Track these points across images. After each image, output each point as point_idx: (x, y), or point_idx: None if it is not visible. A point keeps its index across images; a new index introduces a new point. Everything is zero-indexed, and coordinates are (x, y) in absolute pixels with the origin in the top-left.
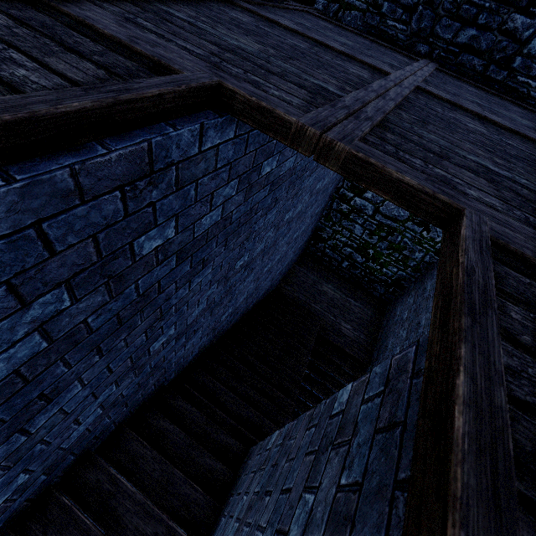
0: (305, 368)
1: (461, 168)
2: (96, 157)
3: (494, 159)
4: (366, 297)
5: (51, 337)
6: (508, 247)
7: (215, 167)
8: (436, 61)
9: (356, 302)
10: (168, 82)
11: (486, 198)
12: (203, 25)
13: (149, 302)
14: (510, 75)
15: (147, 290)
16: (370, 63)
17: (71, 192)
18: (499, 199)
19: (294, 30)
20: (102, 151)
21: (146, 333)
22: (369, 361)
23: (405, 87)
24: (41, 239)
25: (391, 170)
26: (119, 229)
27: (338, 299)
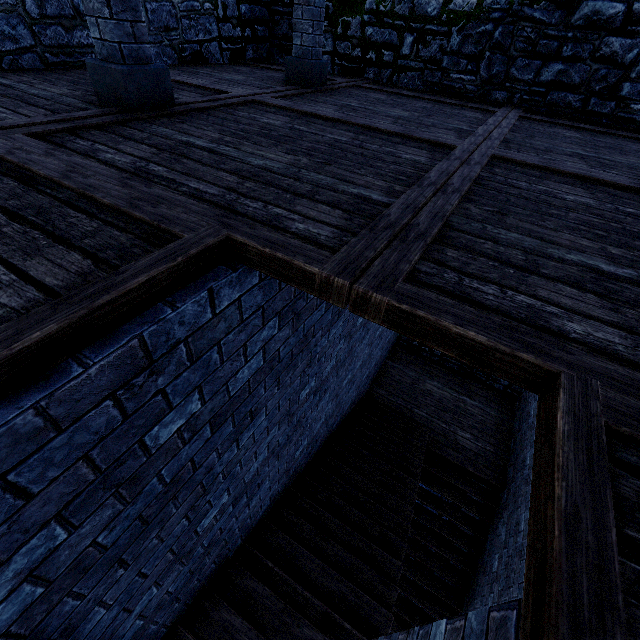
0: (417, 498)
1: (557, 283)
2: (68, 381)
3: (608, 249)
4: (485, 392)
5: (48, 578)
6: (638, 437)
7: (241, 319)
8: (520, 105)
9: (473, 401)
10: (162, 258)
11: (597, 331)
12: (225, 148)
13: (183, 485)
14: (620, 105)
15: (177, 474)
16: (429, 138)
17: (41, 429)
18: (619, 328)
19: (336, 119)
20: (77, 370)
21: (187, 517)
22: (504, 482)
23: (475, 163)
24: (9, 491)
25: (448, 324)
26: (119, 435)
27: (448, 399)
